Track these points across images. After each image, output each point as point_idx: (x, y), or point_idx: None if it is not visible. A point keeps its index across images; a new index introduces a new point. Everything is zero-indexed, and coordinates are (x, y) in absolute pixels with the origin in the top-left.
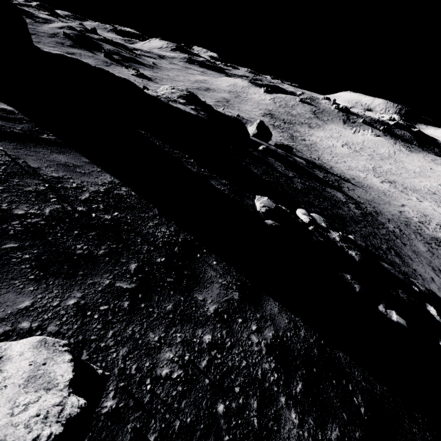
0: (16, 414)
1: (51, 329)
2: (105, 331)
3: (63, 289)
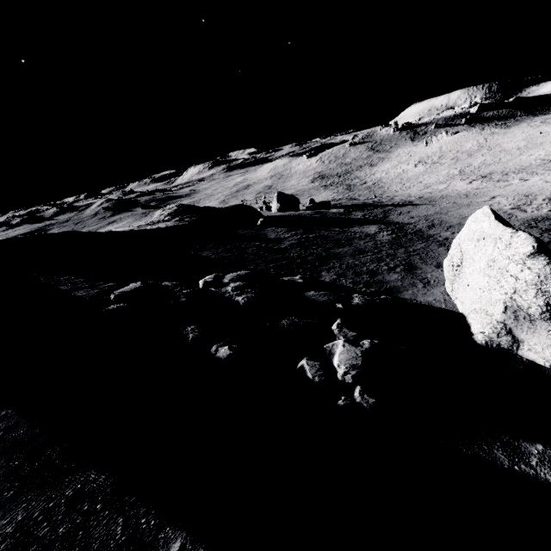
0: None
1: None
2: None
3: None
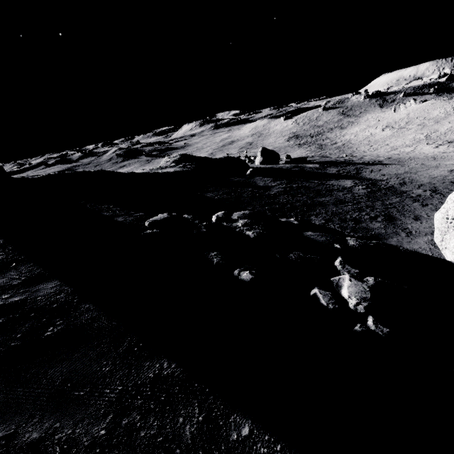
0: None
1: None
2: None
3: None
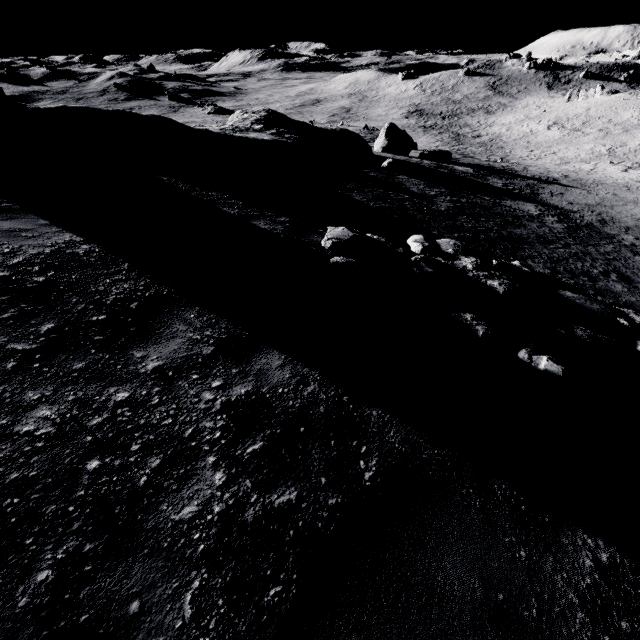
0: None
1: None
2: None
3: None
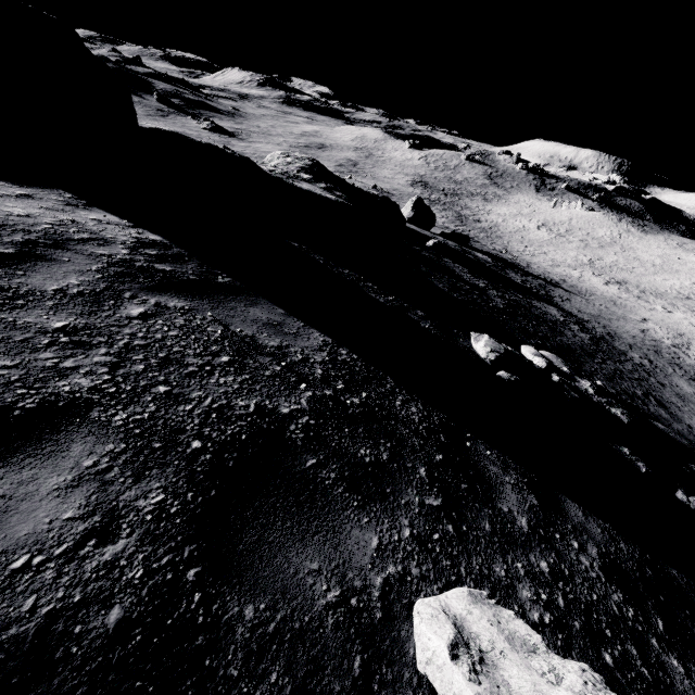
0: (556, 682)
1: (414, 571)
2: (457, 568)
3: (388, 515)
